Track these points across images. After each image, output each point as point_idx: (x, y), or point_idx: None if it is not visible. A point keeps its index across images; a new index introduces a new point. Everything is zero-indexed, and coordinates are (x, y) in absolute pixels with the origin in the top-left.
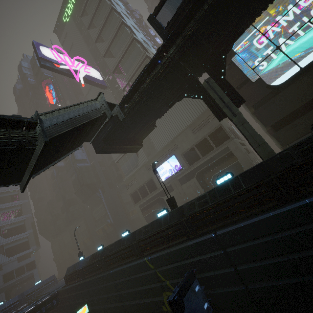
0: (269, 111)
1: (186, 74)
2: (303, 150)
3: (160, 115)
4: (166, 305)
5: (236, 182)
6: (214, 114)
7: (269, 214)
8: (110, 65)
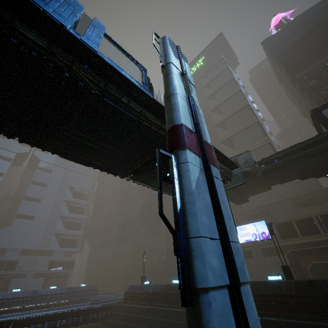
0: None
1: None
2: None
3: (284, 181)
4: None
5: None
6: None
7: None
8: (215, 119)
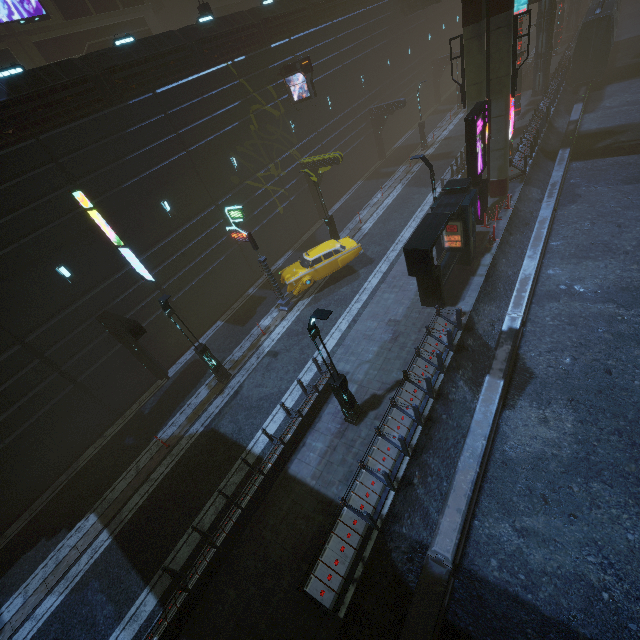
0: None
1: None
2: None
3: None
4: (254, 122)
5: (290, 3)
6: None
7: (313, 30)
8: None
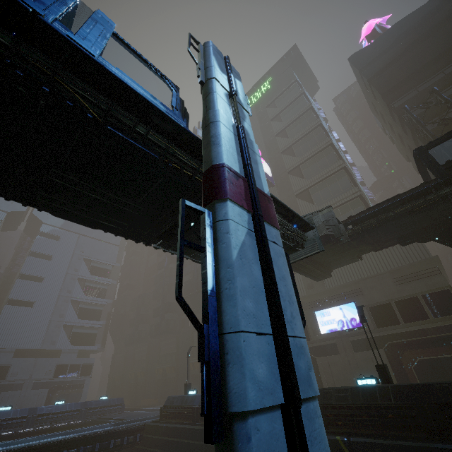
0: None
1: (445, 215)
2: None
3: (379, 248)
4: None
5: None
6: None
7: None
8: (287, 163)
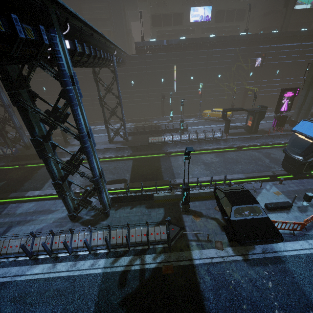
0: (275, 19)
1: None
2: (300, 33)
3: None
4: (234, 67)
5: (283, 33)
6: (285, 2)
7: (286, 45)
8: None
